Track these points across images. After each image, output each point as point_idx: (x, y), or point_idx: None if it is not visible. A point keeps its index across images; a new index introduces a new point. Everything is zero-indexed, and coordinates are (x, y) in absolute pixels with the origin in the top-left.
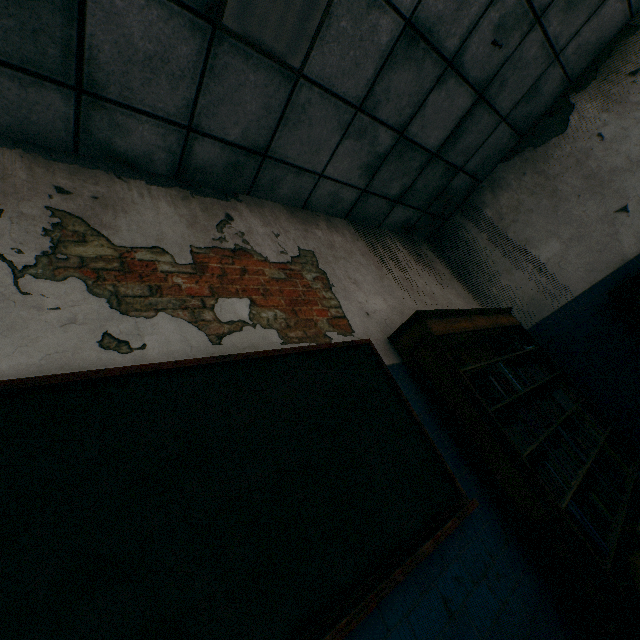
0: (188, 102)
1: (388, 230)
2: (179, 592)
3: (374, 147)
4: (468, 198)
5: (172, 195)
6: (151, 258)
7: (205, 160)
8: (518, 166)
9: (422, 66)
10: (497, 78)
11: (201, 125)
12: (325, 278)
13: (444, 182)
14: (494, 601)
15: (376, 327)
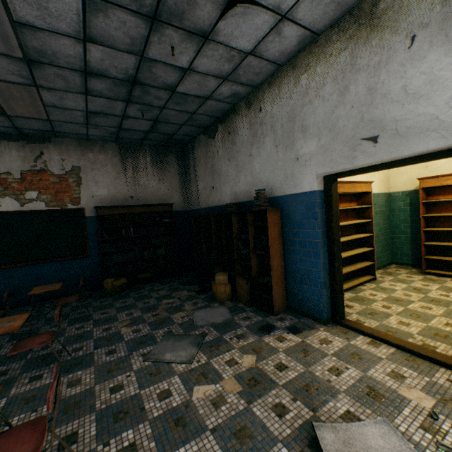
0: (11, 124)
1: (148, 145)
2: (3, 251)
3: (108, 130)
4: (193, 140)
5: (18, 145)
6: (6, 177)
7: (30, 132)
8: (204, 141)
9: (109, 117)
10: (160, 118)
11: (21, 127)
12: (79, 181)
13: (168, 136)
14: (81, 272)
15: (94, 202)
